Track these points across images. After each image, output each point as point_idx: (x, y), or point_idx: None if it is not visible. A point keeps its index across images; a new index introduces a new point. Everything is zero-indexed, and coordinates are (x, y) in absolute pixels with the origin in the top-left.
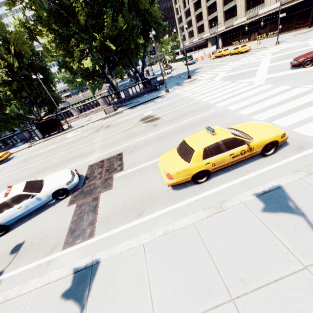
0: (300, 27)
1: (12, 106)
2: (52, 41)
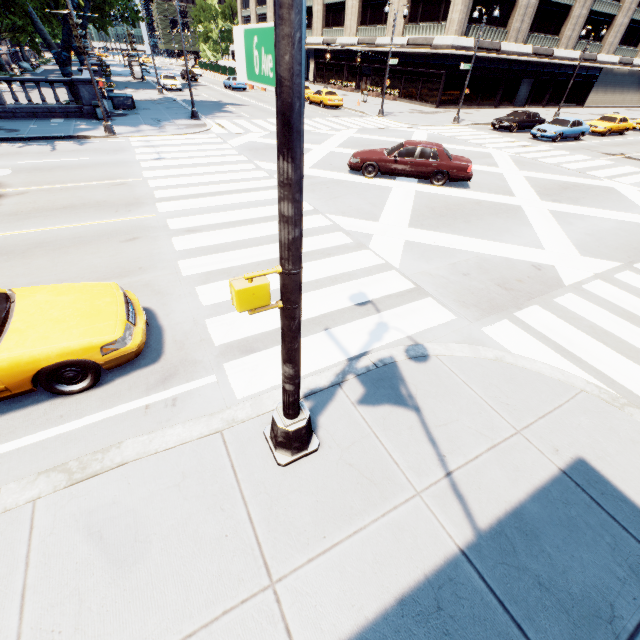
0: (426, 100)
1: None
2: None
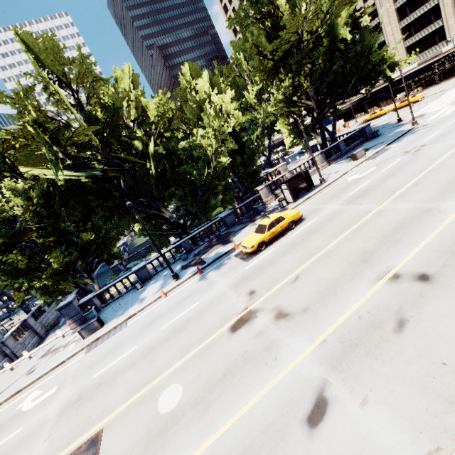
0: (451, 76)
1: None
2: (287, 88)
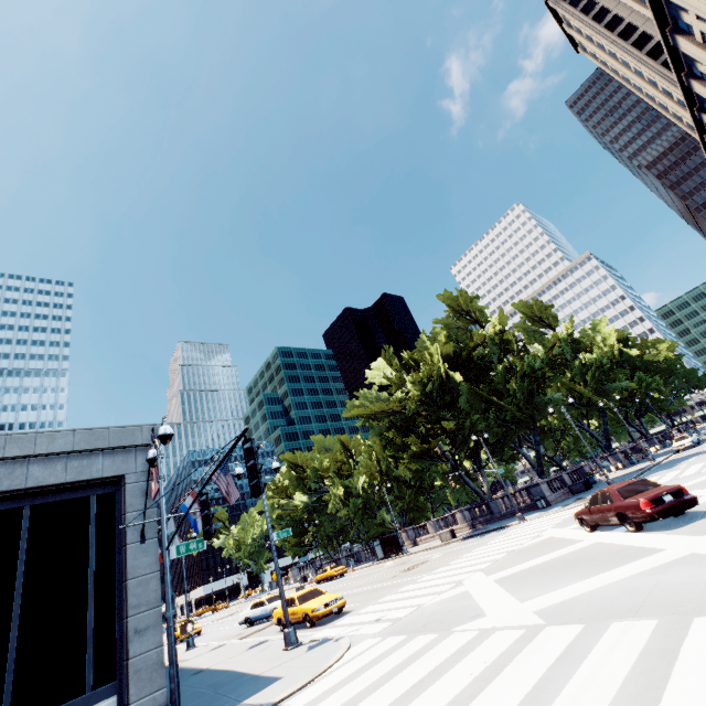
0: None
1: (383, 509)
2: None
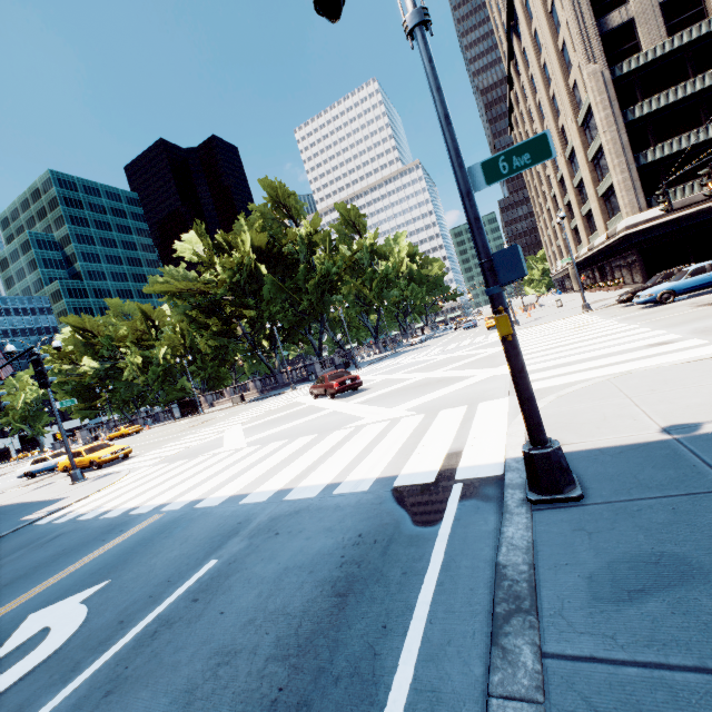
0: (638, 280)
1: (185, 378)
2: None
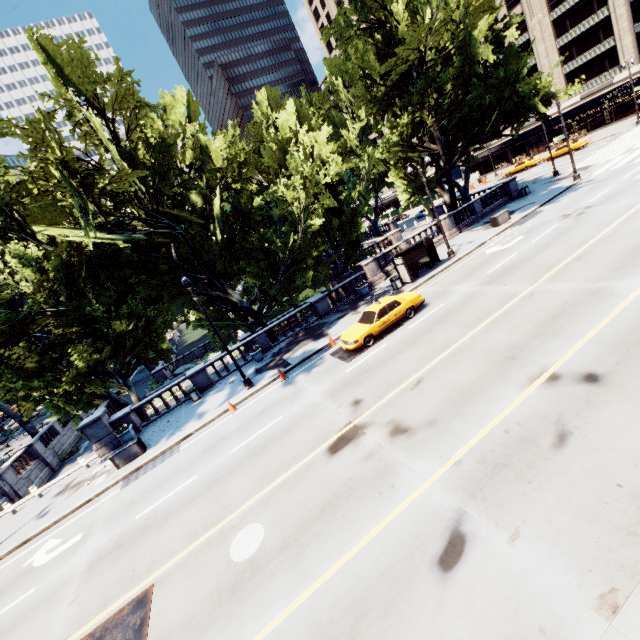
0: (625, 115)
1: None
2: (403, 125)
